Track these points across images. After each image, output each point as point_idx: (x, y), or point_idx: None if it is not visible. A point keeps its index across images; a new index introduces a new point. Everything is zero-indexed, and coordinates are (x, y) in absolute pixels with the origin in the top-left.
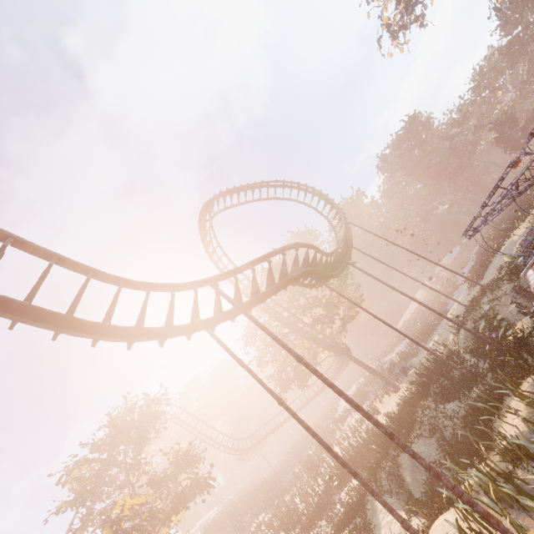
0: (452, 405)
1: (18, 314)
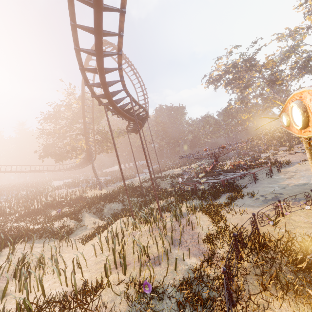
0: (134, 199)
1: (99, 36)
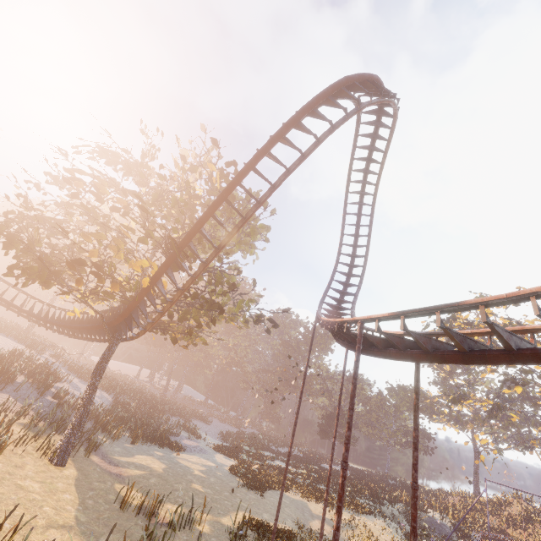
0: None
1: None
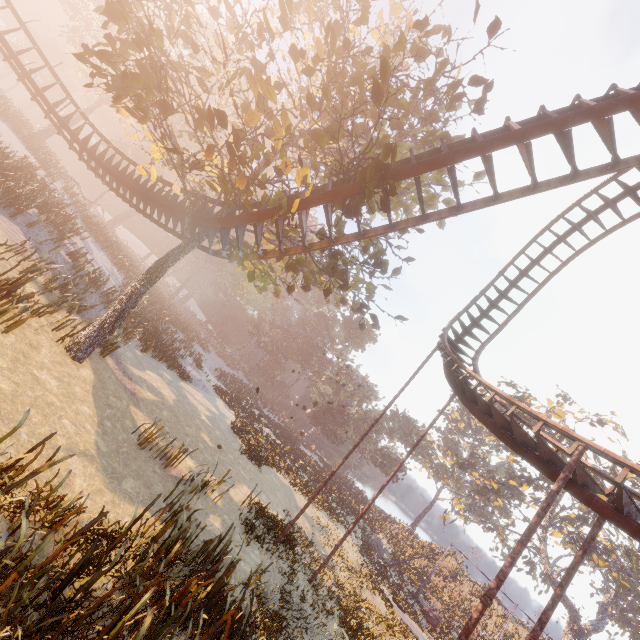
0: None
1: None
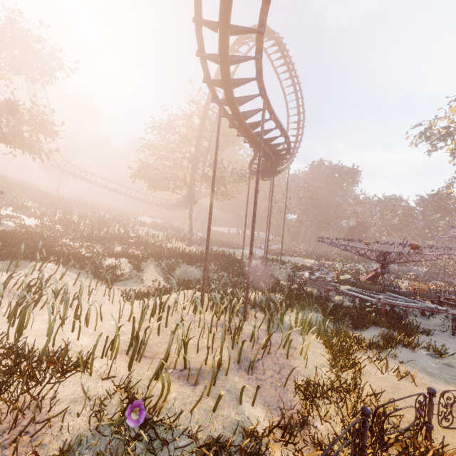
0: (224, 273)
1: None
